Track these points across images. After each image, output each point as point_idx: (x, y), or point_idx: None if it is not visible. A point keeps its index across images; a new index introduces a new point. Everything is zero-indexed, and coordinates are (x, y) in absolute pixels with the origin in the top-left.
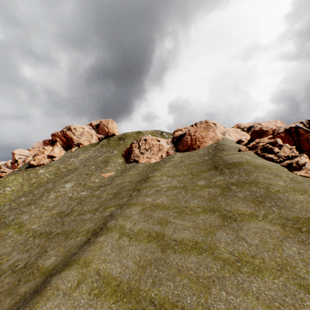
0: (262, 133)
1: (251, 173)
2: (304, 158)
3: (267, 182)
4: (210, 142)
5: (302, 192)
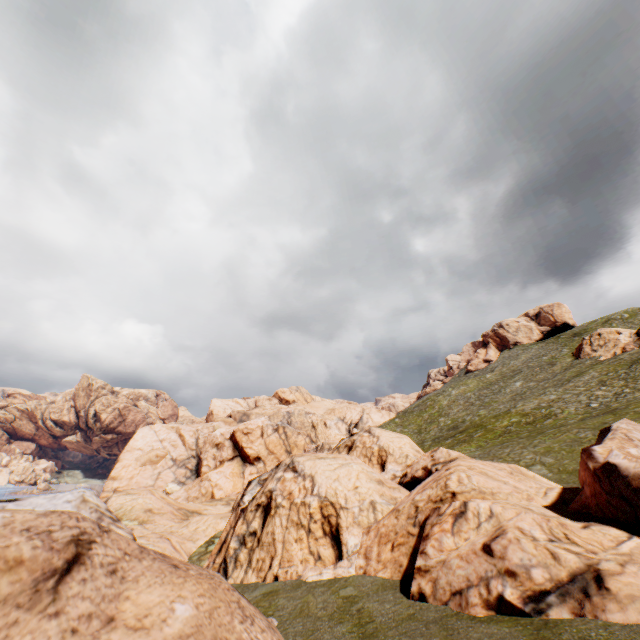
0: None
1: None
2: None
3: None
4: None
5: None
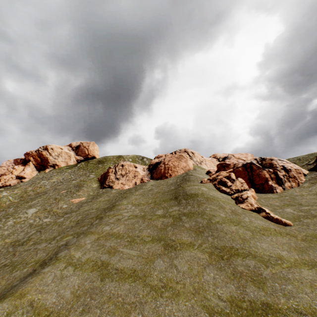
0: (226, 166)
1: (202, 205)
2: (250, 192)
3: (212, 213)
4: (181, 172)
5: (236, 223)
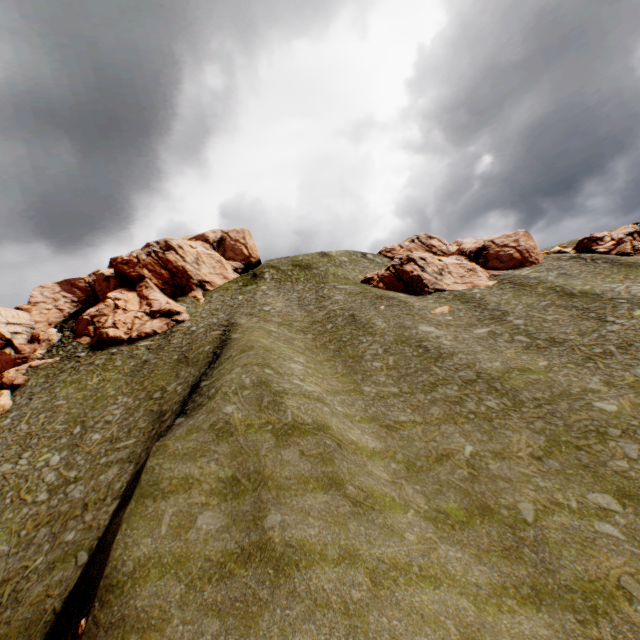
0: (597, 240)
1: None
2: None
3: None
4: (541, 254)
5: None
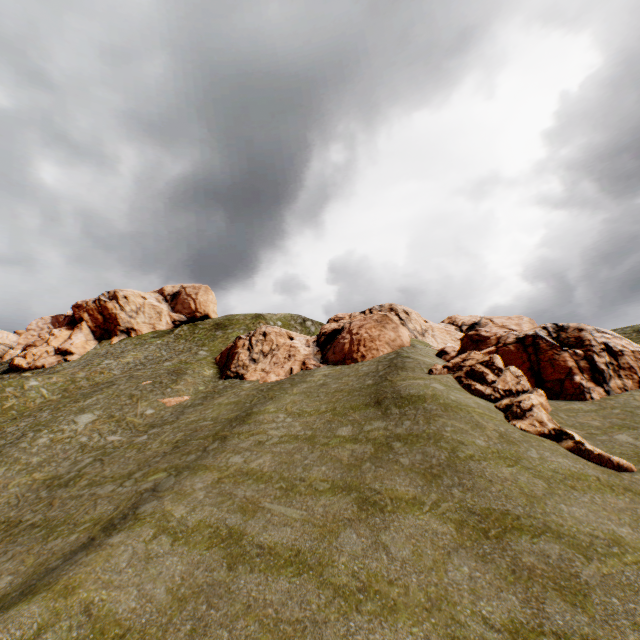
0: (480, 341)
1: (435, 419)
2: (536, 396)
3: (457, 438)
4: (386, 350)
5: (511, 461)
